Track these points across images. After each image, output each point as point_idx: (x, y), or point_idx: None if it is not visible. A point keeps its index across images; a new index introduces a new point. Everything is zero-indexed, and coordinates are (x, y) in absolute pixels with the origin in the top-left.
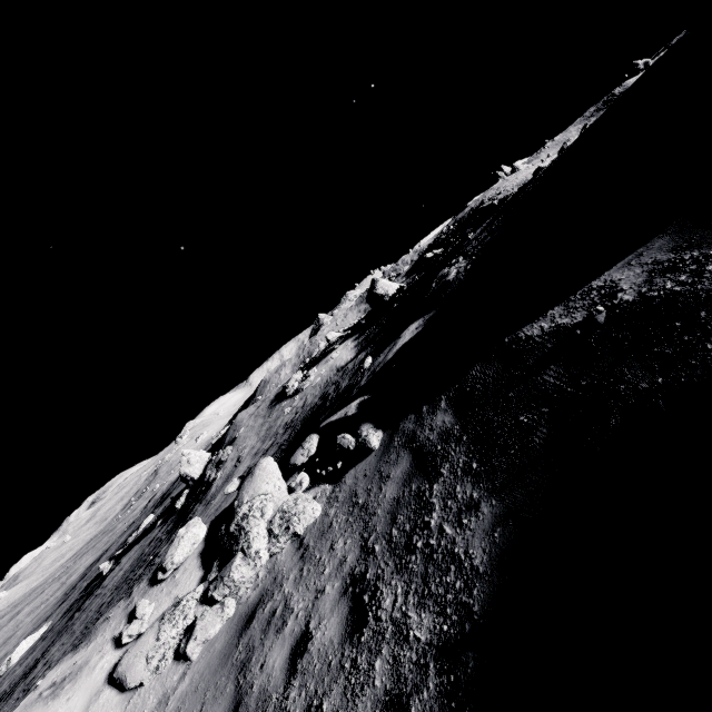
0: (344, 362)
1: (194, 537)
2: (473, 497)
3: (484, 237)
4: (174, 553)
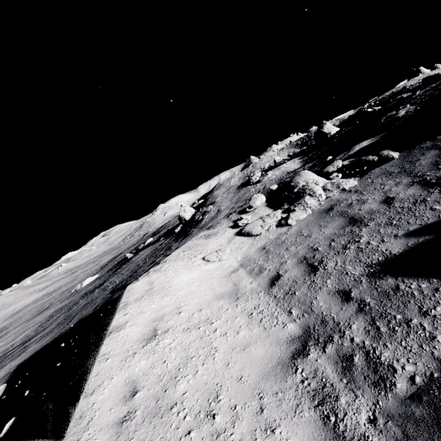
0: (292, 169)
1: (262, 199)
2: None
3: (431, 93)
4: (255, 201)
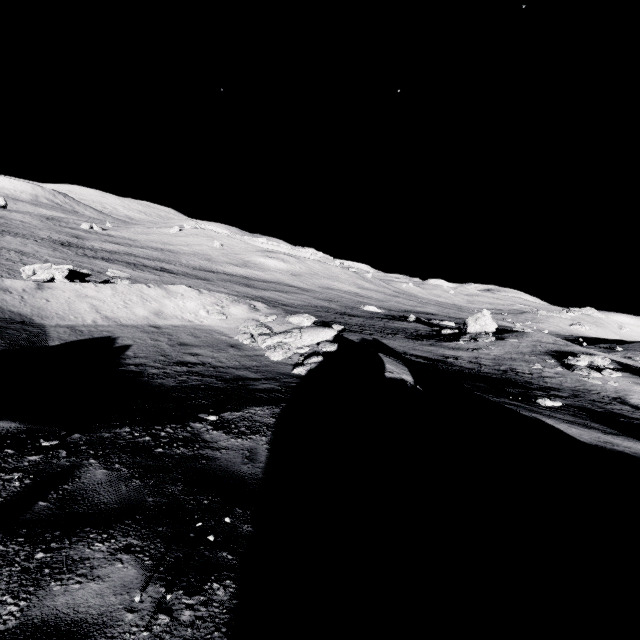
0: (638, 401)
1: (302, 321)
2: (185, 383)
3: None
4: (293, 316)
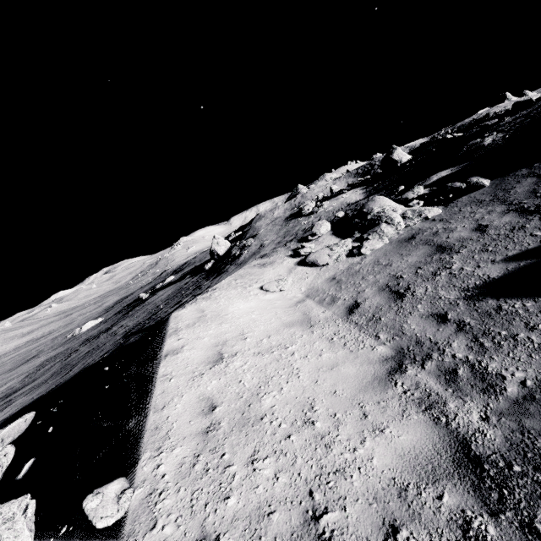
0: (353, 200)
1: (327, 226)
2: None
3: (521, 120)
4: (319, 228)
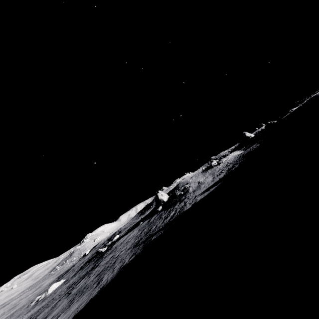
0: (239, 153)
1: None
2: None
3: None
4: None
